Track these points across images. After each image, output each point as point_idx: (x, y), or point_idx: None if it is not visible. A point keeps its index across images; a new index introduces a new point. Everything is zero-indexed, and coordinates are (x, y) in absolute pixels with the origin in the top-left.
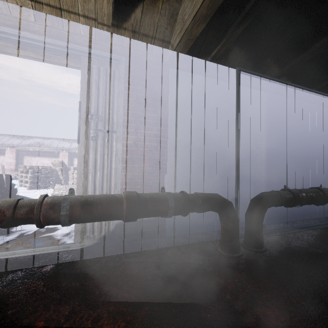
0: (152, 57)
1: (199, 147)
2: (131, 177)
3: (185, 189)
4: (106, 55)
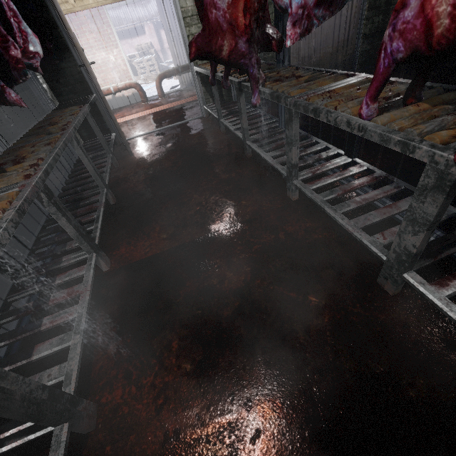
0: None
1: None
2: None
3: None
4: None
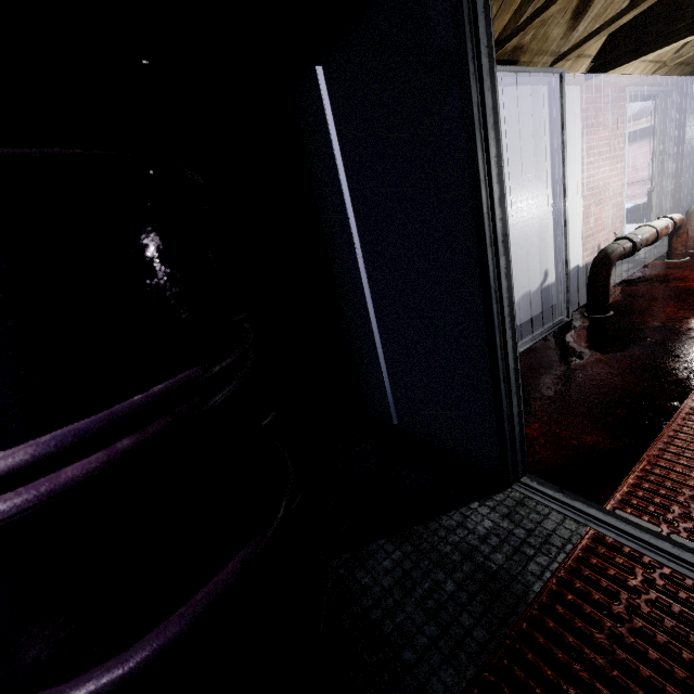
0: (690, 81)
1: (693, 155)
2: (673, 189)
3: (687, 193)
4: (672, 89)
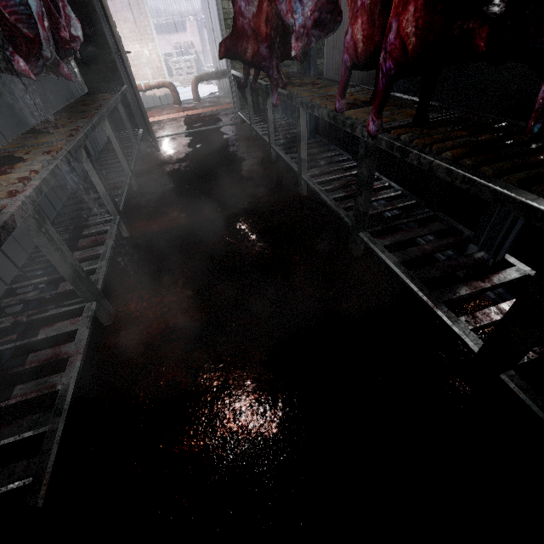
0: None
1: None
2: None
3: None
4: None
